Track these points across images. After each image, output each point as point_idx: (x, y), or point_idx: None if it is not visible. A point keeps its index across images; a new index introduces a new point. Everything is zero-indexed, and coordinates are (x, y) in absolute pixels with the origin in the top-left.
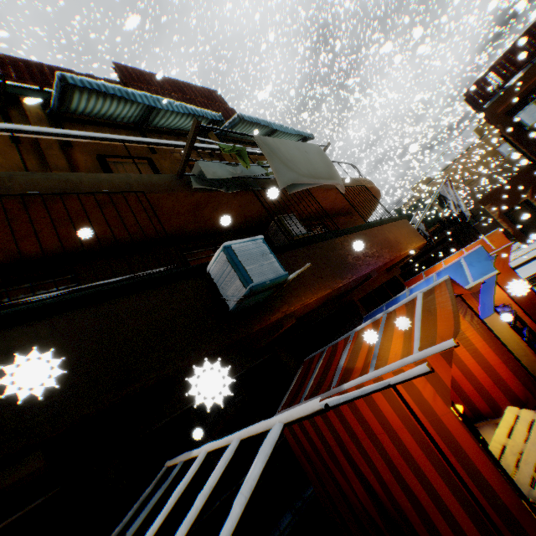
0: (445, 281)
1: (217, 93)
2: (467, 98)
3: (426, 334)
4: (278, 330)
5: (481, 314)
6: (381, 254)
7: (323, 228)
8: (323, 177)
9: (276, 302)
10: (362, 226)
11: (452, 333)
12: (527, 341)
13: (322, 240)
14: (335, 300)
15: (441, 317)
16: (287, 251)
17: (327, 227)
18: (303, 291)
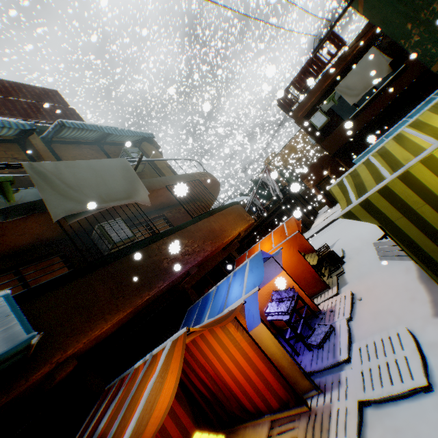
0: (184, 335)
1: (56, 92)
2: (279, 104)
3: (140, 424)
4: (54, 379)
5: (253, 324)
6: (202, 248)
7: (164, 219)
8: (118, 197)
9: (46, 352)
10: (186, 223)
11: (152, 433)
12: (305, 321)
13: (133, 251)
14: (166, 294)
15: (165, 391)
16: (82, 276)
17: (166, 218)
18: (93, 323)
